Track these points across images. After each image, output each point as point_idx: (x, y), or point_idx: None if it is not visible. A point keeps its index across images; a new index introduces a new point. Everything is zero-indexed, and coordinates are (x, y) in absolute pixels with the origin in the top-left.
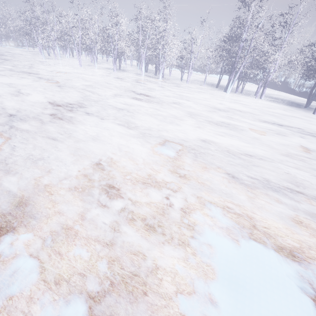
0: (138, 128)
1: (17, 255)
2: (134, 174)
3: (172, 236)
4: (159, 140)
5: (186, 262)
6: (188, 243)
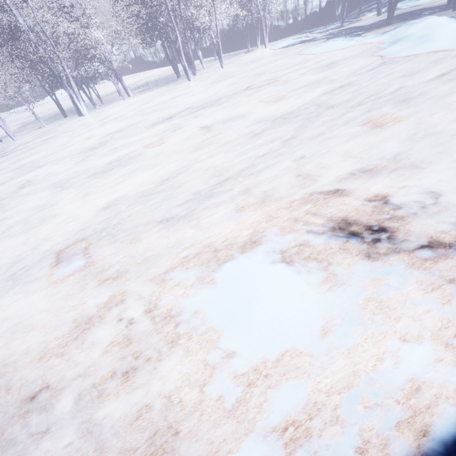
0: None
1: None
2: (52, 343)
3: (158, 350)
4: (47, 263)
5: (189, 354)
6: (177, 336)
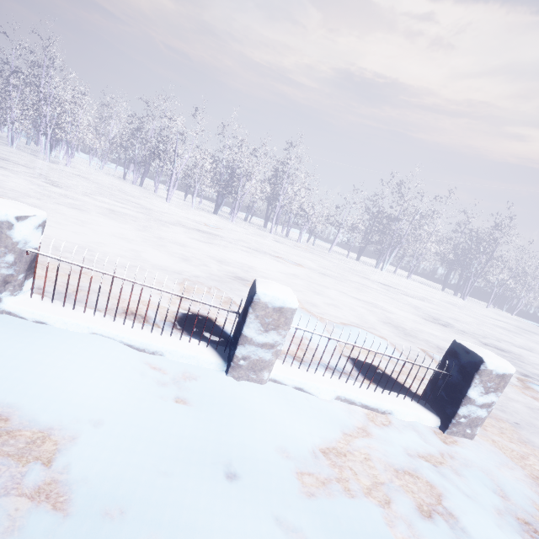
0: (525, 349)
1: None
2: None
3: None
4: None
5: None
6: None
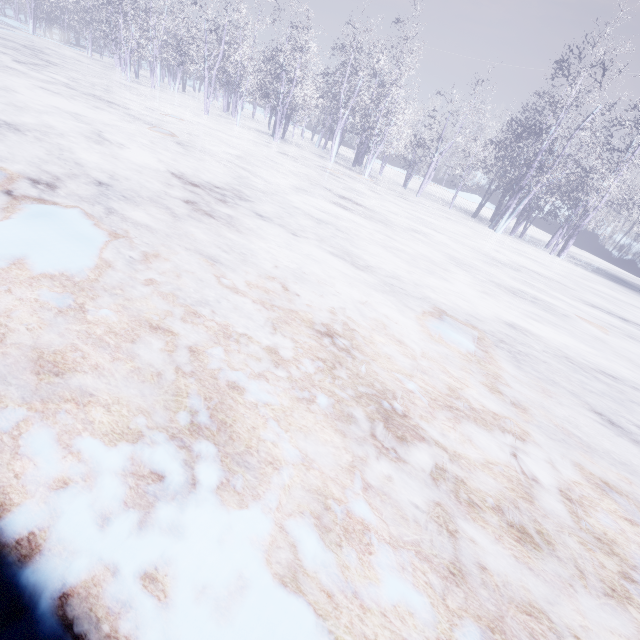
0: (373, 271)
1: (247, 583)
2: (418, 380)
3: (581, 568)
4: (427, 308)
5: None
6: (625, 593)
